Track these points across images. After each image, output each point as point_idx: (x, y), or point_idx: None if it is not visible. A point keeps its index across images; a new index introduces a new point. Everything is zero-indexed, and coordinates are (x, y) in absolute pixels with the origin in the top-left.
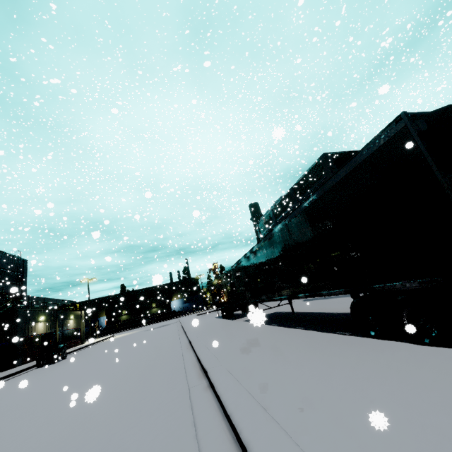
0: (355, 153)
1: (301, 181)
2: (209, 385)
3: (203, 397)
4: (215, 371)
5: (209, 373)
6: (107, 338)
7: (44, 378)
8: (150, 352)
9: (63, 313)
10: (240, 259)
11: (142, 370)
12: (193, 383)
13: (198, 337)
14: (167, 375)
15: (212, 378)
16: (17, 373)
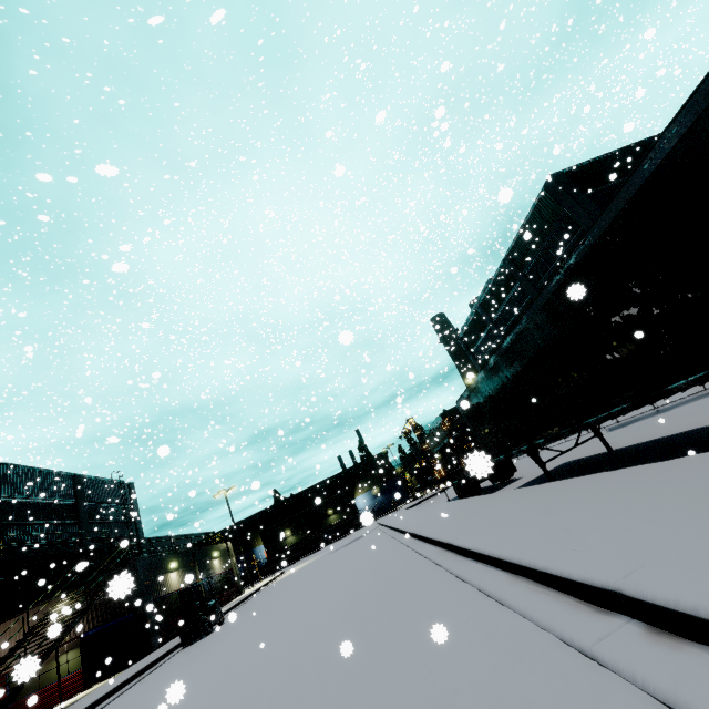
0: (606, 159)
1: (521, 238)
2: (653, 629)
3: (705, 676)
4: (669, 584)
5: (643, 592)
6: (276, 578)
7: (198, 667)
8: (369, 581)
9: (202, 552)
10: (474, 380)
11: (381, 620)
12: (580, 630)
13: (457, 532)
14: (456, 621)
15: (700, 604)
16: (156, 663)
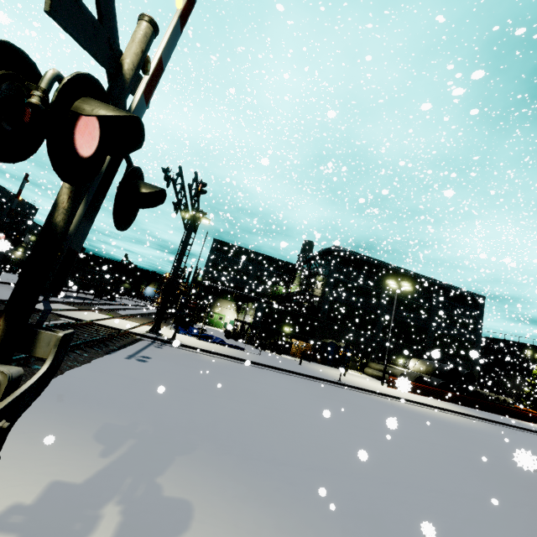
0: (239, 248)
1: None
2: None
3: None
4: None
5: None
6: None
7: None
8: None
9: None
10: None
11: None
12: None
13: None
14: None
15: None
16: None
